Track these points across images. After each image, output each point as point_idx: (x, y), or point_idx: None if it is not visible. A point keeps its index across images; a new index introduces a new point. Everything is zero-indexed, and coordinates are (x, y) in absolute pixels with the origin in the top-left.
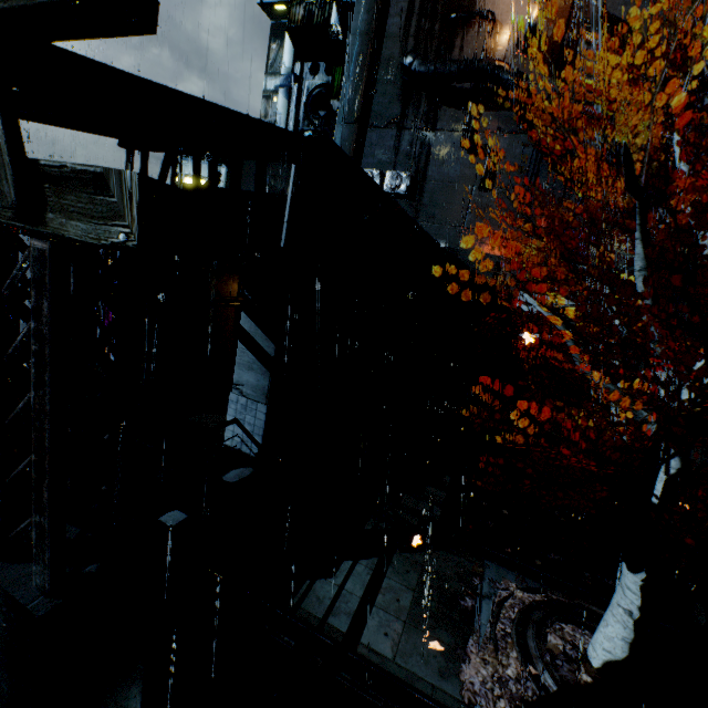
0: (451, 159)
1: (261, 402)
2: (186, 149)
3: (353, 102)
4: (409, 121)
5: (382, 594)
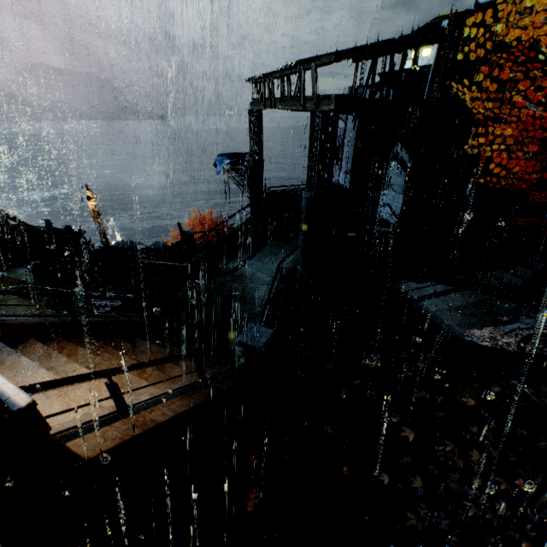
0: None
1: (401, 194)
2: (380, 55)
3: None
4: None
5: (444, 297)
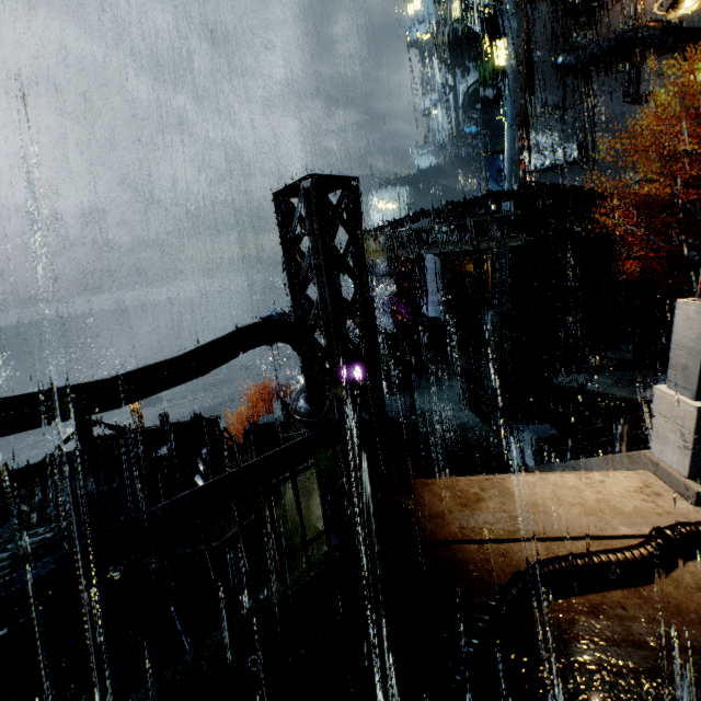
0: (617, 116)
1: None
2: None
3: (517, 108)
4: (570, 101)
5: (595, 381)
